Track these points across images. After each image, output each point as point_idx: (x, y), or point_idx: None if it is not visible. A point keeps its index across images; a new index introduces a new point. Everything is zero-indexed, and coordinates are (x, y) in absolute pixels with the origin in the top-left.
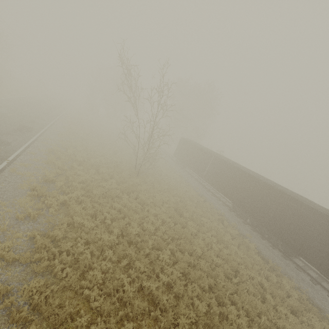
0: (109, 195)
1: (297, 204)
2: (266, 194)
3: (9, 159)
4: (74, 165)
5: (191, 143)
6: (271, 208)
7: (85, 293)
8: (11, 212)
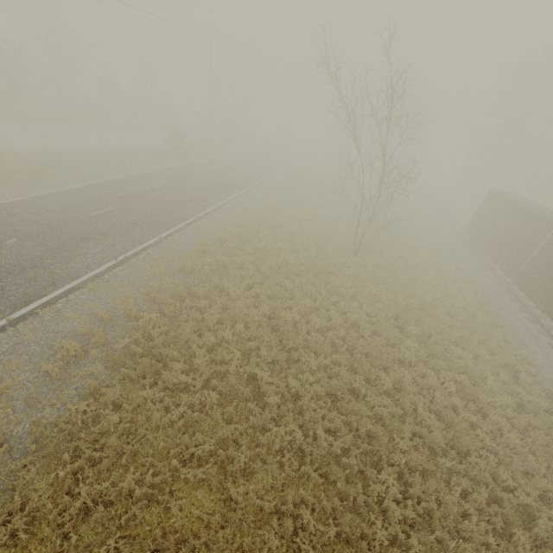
0: (284, 269)
1: None
2: None
3: (198, 215)
4: (261, 228)
5: (507, 202)
6: None
7: (193, 348)
8: (175, 262)
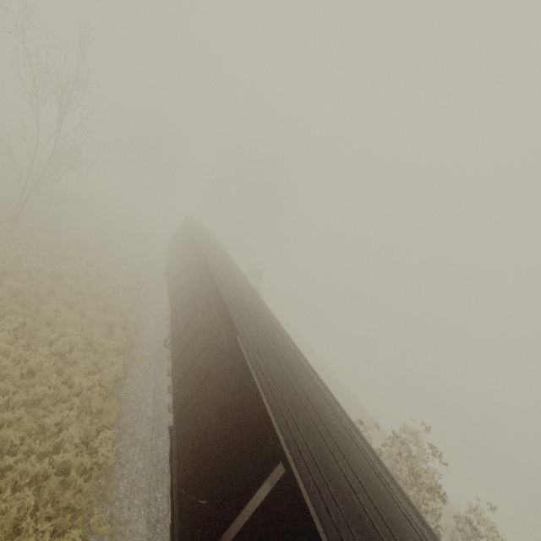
0: None
1: (216, 300)
2: (201, 287)
3: None
4: None
5: (188, 222)
6: (193, 312)
7: None
8: None
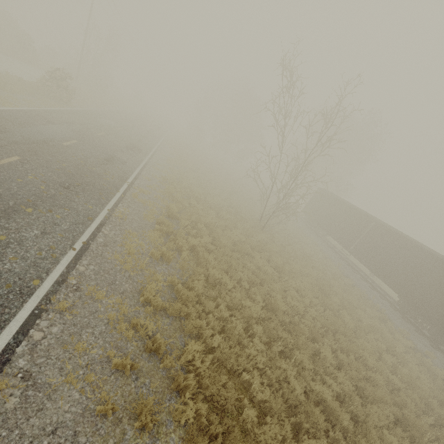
0: (240, 250)
1: None
2: None
3: (128, 181)
4: (193, 202)
5: (335, 198)
6: None
7: (243, 376)
8: (143, 246)
